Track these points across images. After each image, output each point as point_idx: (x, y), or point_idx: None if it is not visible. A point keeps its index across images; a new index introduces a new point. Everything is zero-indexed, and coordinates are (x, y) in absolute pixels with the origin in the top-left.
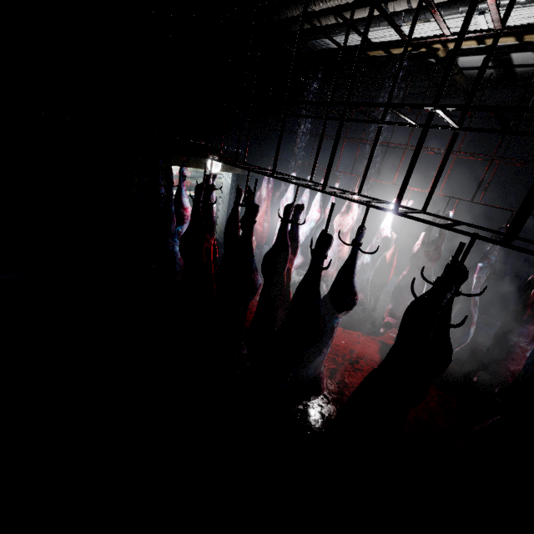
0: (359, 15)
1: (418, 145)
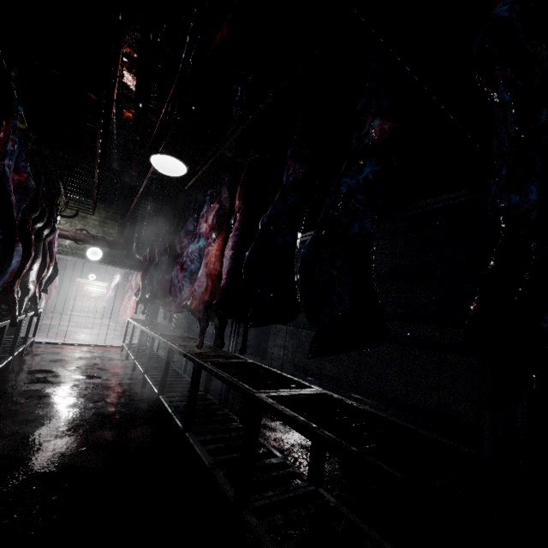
0: None
1: None
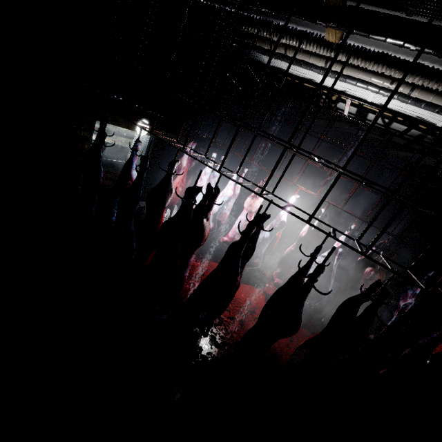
0: (304, 58)
1: (393, 219)
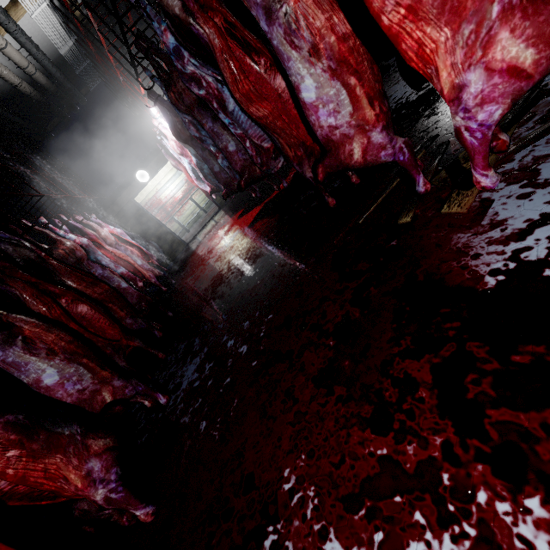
0: (16, 59)
1: None
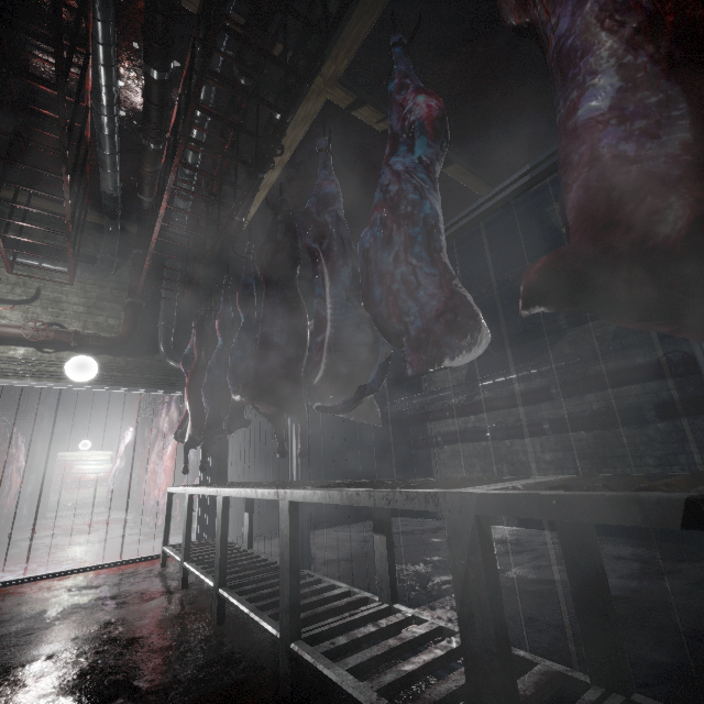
0: None
1: None
